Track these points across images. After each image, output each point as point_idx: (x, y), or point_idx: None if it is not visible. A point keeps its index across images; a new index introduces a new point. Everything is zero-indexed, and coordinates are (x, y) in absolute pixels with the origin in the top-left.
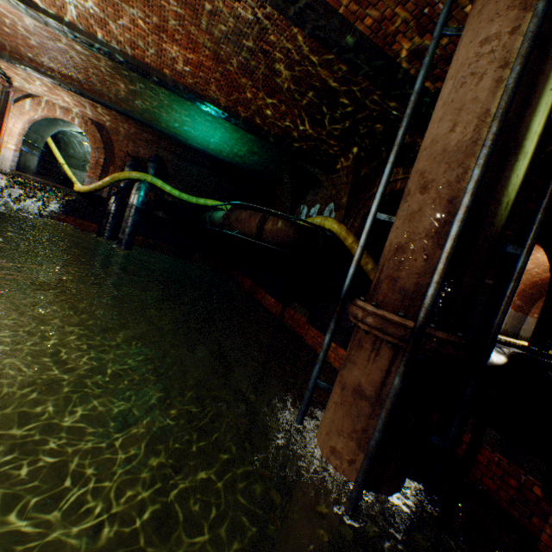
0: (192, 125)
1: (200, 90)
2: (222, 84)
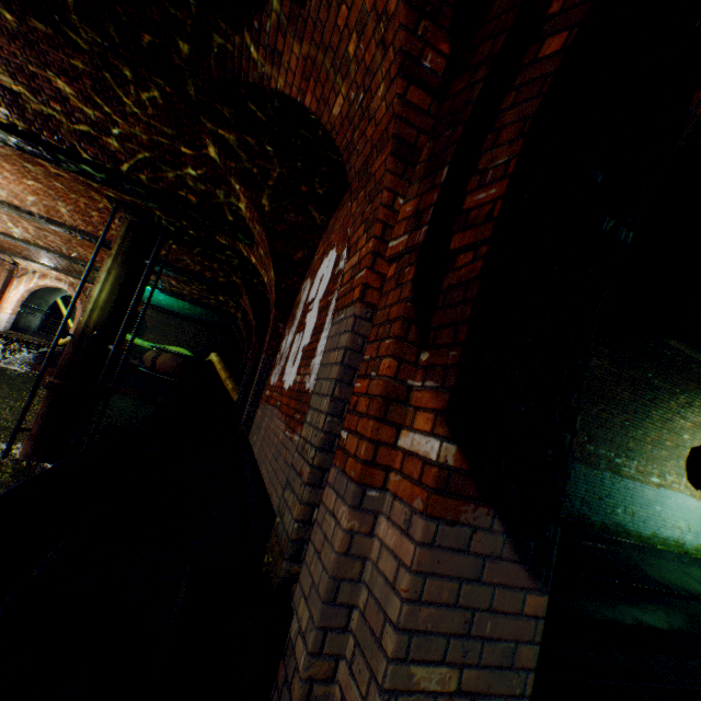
0: None
1: None
2: None
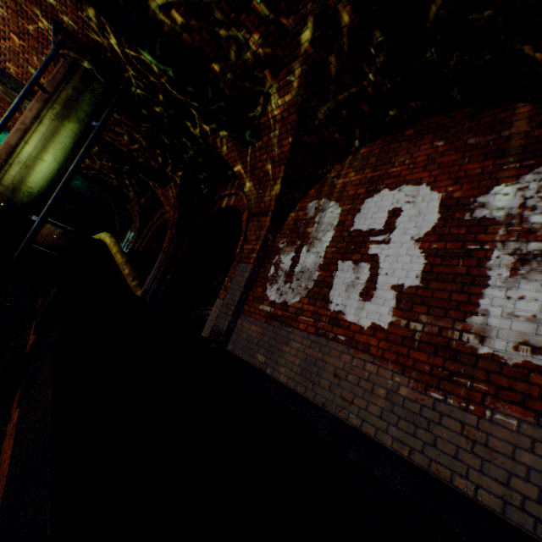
0: None
1: None
2: (3, 112)
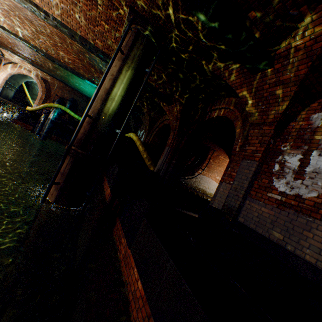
0: (84, 85)
1: (77, 70)
2: (85, 69)
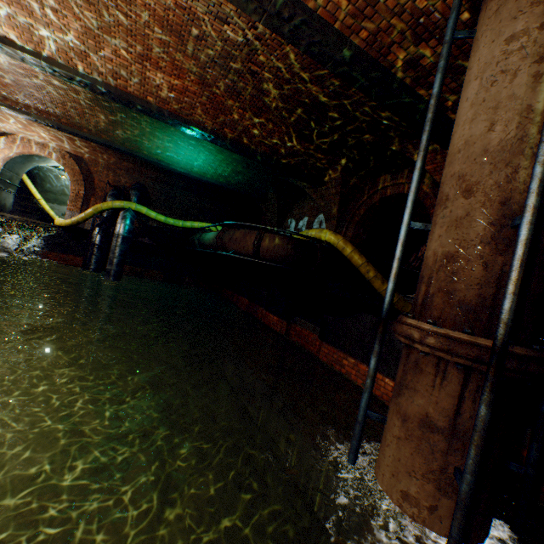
0: (175, 150)
1: (185, 114)
2: (208, 108)
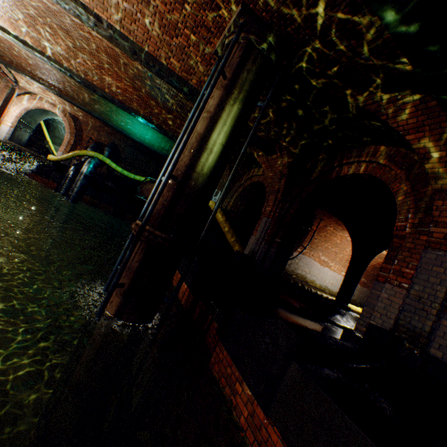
0: (133, 125)
1: (128, 104)
2: (141, 103)
